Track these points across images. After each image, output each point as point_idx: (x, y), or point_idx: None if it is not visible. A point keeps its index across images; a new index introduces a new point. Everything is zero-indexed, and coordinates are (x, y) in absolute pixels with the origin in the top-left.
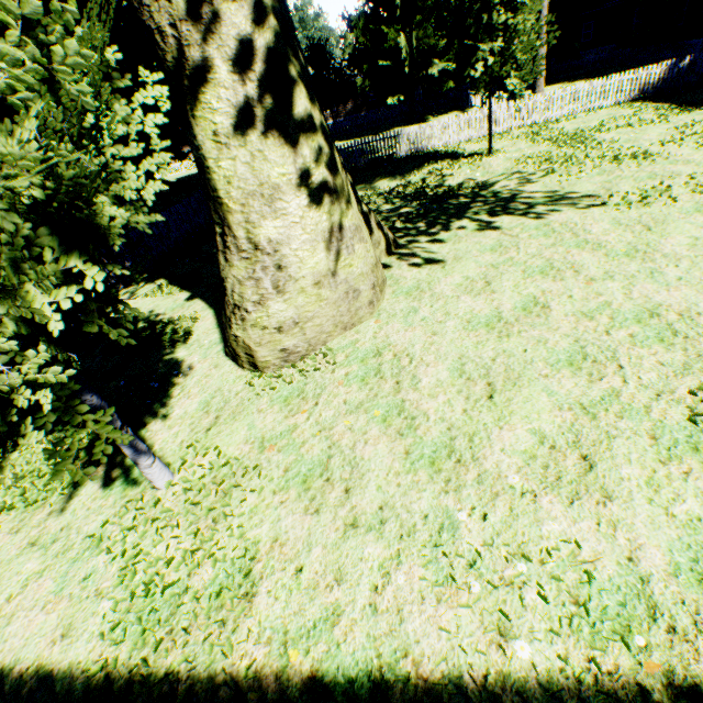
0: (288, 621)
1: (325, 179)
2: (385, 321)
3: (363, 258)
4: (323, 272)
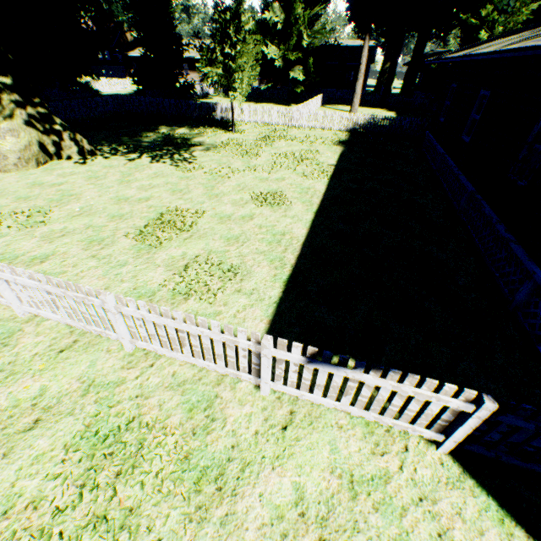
0: None
1: None
2: (19, 174)
3: (13, 144)
4: None
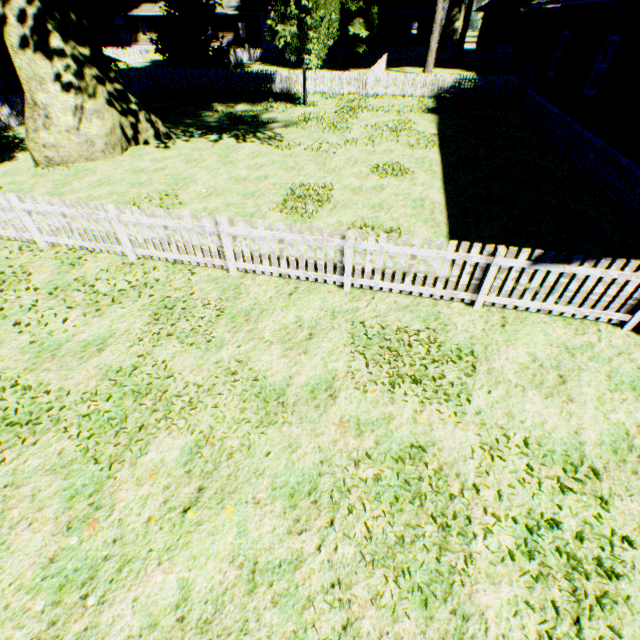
0: None
1: (72, 82)
2: (108, 162)
3: (100, 128)
4: (72, 127)
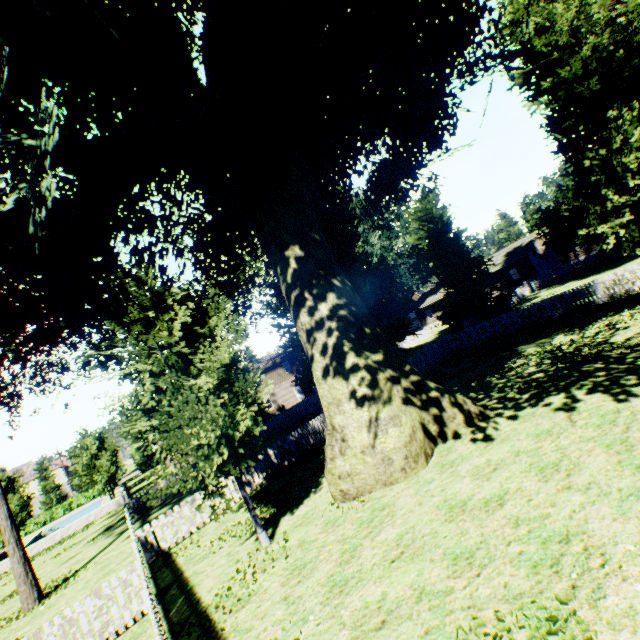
0: (241, 622)
1: (365, 393)
2: (409, 484)
3: (395, 437)
4: (366, 445)
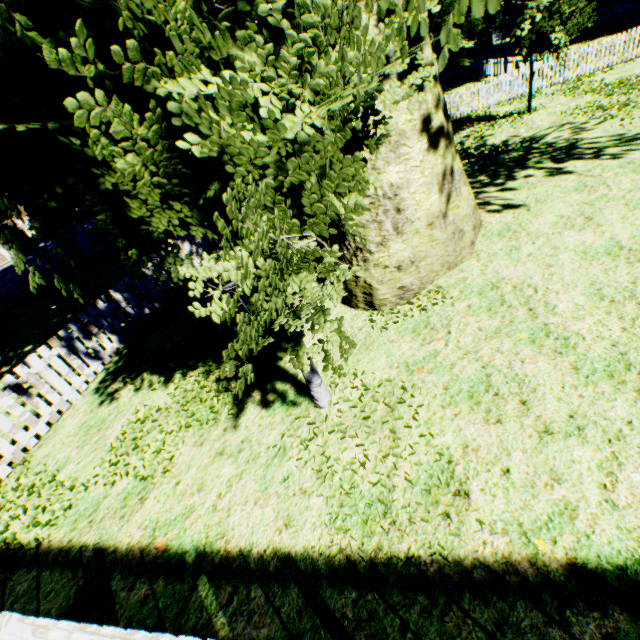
0: (516, 514)
1: (442, 124)
2: (486, 260)
3: (466, 200)
4: (435, 214)
